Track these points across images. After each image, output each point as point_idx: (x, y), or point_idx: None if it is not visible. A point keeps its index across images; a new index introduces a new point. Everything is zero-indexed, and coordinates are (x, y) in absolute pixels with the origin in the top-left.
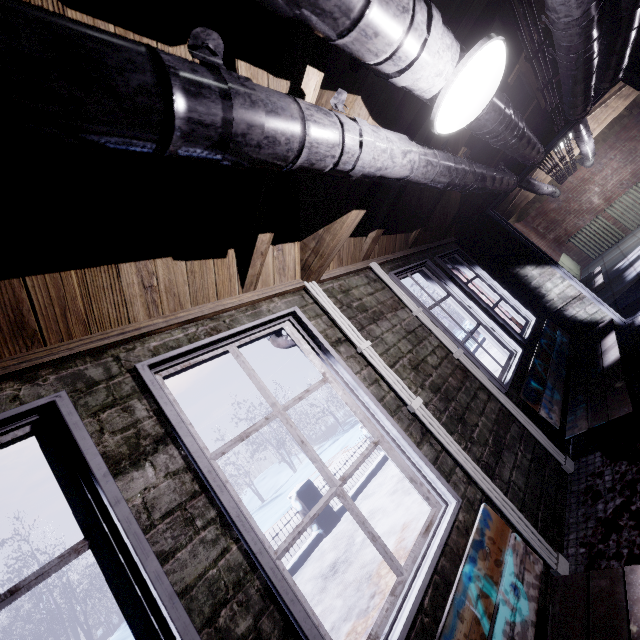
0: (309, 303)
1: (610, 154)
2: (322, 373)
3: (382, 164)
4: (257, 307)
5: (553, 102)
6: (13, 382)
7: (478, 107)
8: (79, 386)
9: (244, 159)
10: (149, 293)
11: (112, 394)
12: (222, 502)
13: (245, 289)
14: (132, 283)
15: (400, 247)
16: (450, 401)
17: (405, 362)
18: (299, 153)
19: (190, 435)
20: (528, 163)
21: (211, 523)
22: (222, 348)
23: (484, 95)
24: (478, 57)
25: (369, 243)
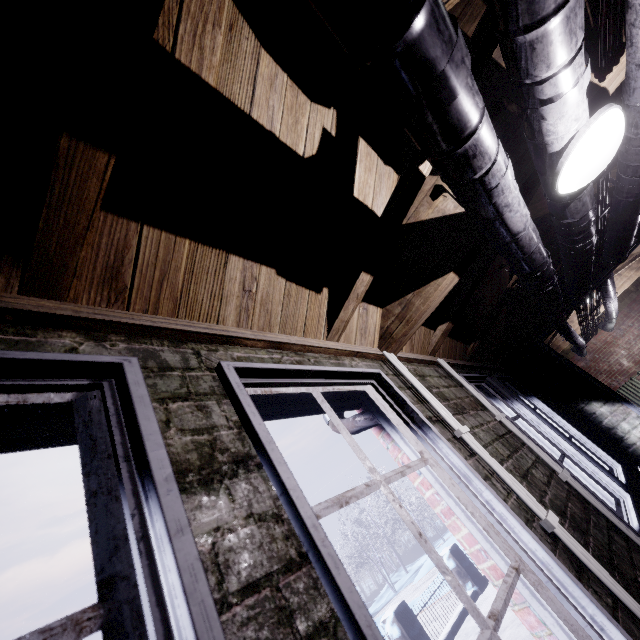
0: (389, 373)
1: (627, 322)
2: (419, 451)
3: (511, 201)
4: (339, 359)
5: (601, 237)
6: (76, 334)
7: (603, 163)
8: (150, 364)
9: (442, 99)
10: (245, 298)
11: (187, 386)
12: (340, 588)
13: (330, 335)
14: (234, 279)
15: (460, 356)
16: (585, 534)
17: (510, 466)
18: (474, 130)
19: (284, 463)
20: (579, 293)
21: (320, 631)
22: (305, 387)
23: (610, 151)
24: (608, 115)
25: (439, 335)
